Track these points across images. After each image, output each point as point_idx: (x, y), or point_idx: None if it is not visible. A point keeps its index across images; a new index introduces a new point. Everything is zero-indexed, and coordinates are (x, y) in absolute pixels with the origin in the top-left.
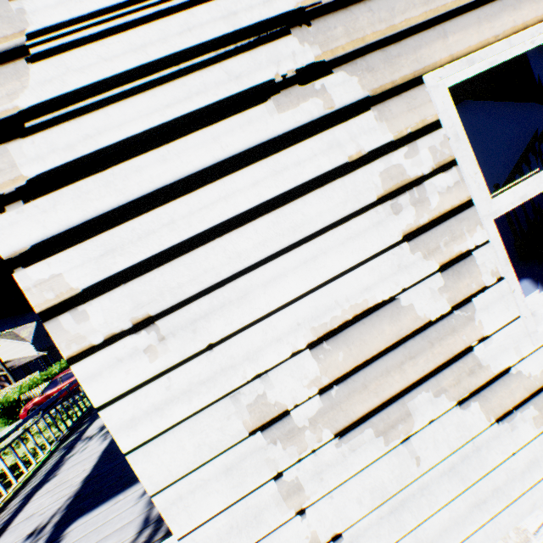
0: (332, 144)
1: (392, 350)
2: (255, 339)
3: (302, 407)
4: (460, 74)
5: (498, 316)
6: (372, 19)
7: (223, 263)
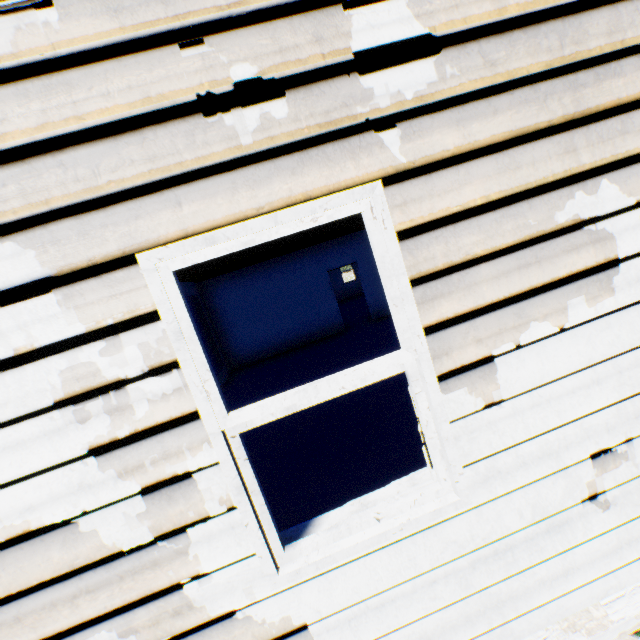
0: None
1: (63, 581)
2: None
3: None
4: (195, 254)
5: (225, 551)
6: (64, 176)
7: None
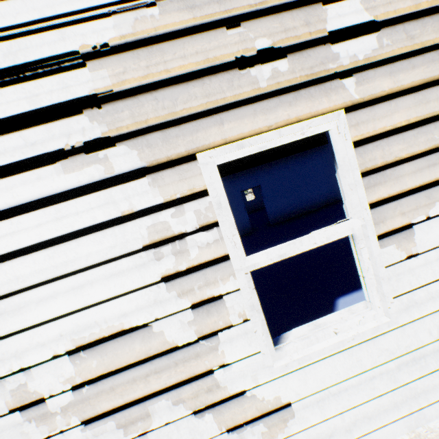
0: (108, 201)
1: (140, 364)
2: (24, 342)
3: (57, 397)
4: (231, 154)
5: (240, 349)
6: (156, 105)
7: (4, 282)
